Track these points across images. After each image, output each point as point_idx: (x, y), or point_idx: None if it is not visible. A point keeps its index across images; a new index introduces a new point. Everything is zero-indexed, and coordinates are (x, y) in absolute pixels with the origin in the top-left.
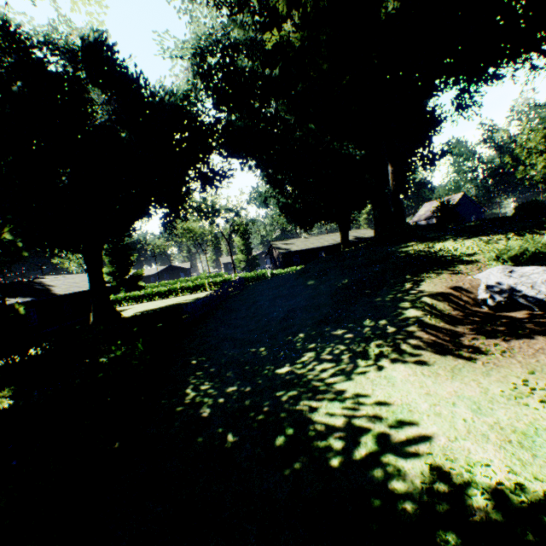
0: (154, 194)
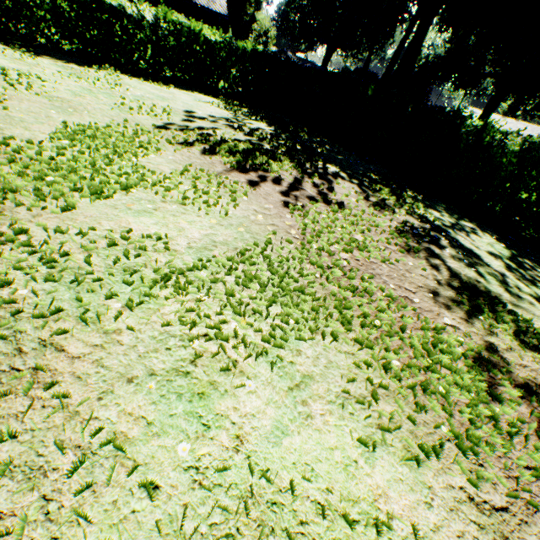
0: (362, 25)
